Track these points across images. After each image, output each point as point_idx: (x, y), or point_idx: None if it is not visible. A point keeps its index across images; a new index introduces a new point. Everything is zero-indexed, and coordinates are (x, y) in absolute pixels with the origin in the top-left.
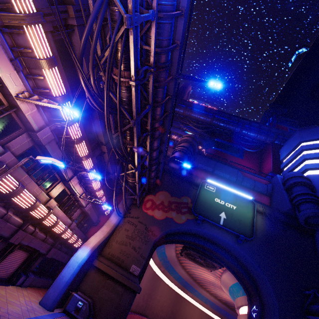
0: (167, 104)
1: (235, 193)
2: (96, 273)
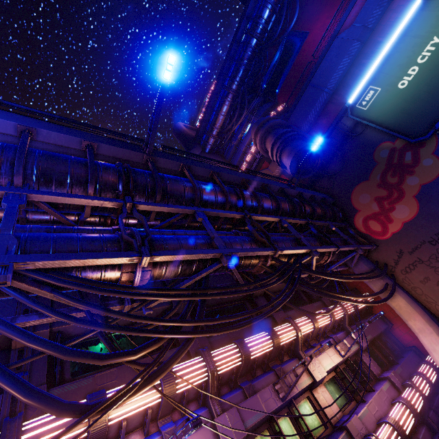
0: (199, 174)
1: (395, 41)
2: None
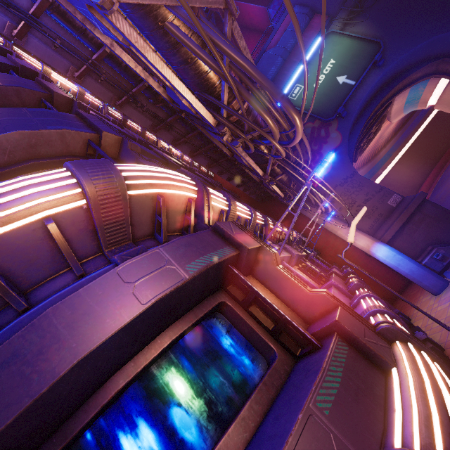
0: None
1: (310, 57)
2: (393, 245)
